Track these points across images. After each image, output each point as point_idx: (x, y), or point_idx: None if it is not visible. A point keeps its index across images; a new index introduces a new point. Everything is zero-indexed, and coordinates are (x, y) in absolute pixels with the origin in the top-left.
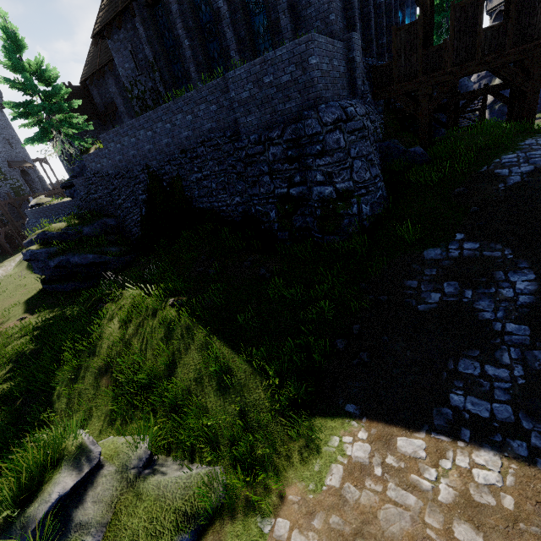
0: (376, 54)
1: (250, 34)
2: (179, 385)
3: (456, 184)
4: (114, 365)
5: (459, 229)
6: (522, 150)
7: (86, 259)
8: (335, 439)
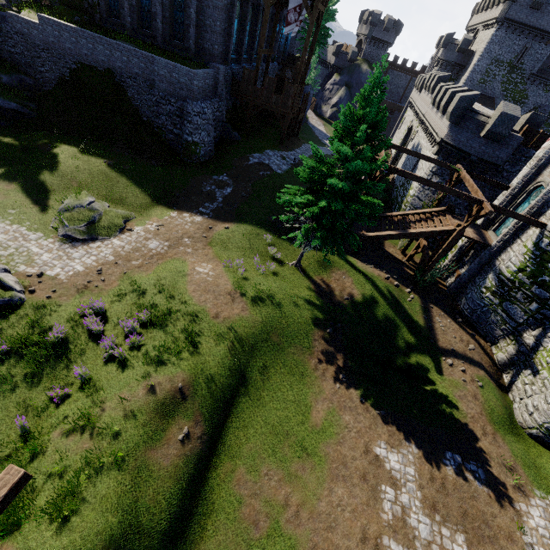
0: (247, 59)
1: (172, 18)
2: (115, 192)
3: (237, 157)
4: (77, 179)
5: (226, 172)
6: (262, 153)
7: (10, 106)
8: (169, 213)
